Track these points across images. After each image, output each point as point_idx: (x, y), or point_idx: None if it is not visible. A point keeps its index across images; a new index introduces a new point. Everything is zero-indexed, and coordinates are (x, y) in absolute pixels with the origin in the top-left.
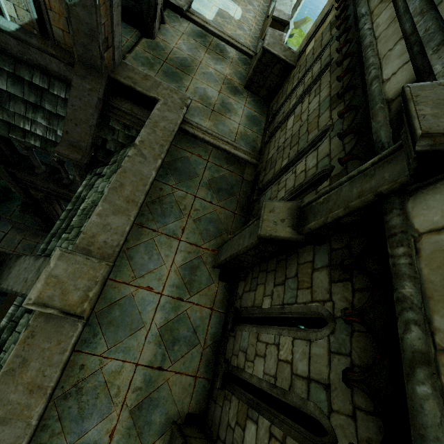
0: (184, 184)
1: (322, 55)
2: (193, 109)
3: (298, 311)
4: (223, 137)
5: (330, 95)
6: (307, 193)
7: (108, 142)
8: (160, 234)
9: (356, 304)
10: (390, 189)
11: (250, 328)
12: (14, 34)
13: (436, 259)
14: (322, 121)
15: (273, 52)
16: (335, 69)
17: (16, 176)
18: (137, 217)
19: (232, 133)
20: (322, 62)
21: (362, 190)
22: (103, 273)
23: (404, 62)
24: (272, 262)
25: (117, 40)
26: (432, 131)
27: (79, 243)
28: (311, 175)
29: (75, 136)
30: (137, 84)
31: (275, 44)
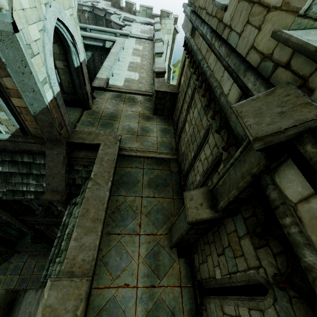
0: (131, 191)
1: (189, 83)
2: (124, 139)
3: (242, 279)
4: (149, 149)
5: (202, 106)
6: (213, 174)
7: (76, 179)
8: (124, 235)
9: (281, 268)
10: (258, 170)
11: (213, 300)
12: (8, 139)
13: (315, 225)
14: (204, 123)
15: (162, 90)
16: (199, 90)
17: (24, 220)
18: (104, 228)
19: (154, 144)
20: (191, 88)
21: (242, 172)
22: (85, 289)
23: (232, 82)
24: (209, 234)
25: (67, 121)
26: (259, 135)
27: (64, 268)
28: (210, 161)
29: (54, 184)
30: (85, 140)
31: (161, 86)
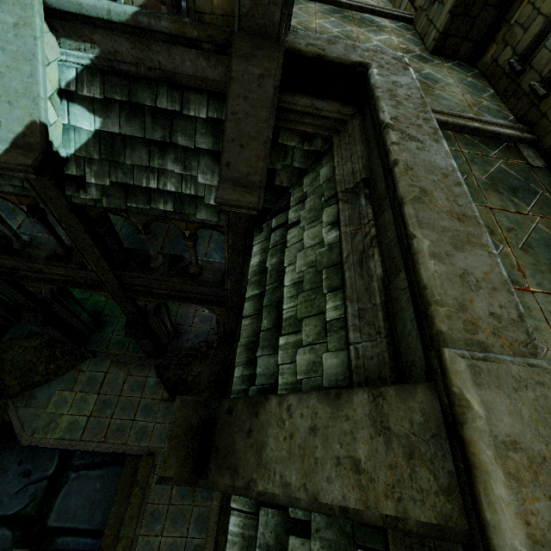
0: None
1: None
2: None
3: None
4: (459, 112)
5: None
6: None
7: (277, 174)
8: None
9: None
10: None
11: None
12: (133, 23)
13: None
14: None
15: None
16: None
17: (122, 282)
18: None
19: (464, 107)
20: None
21: None
22: None
23: None
24: None
25: None
26: None
27: (448, 330)
28: None
29: (240, 167)
30: (326, 51)
31: None
